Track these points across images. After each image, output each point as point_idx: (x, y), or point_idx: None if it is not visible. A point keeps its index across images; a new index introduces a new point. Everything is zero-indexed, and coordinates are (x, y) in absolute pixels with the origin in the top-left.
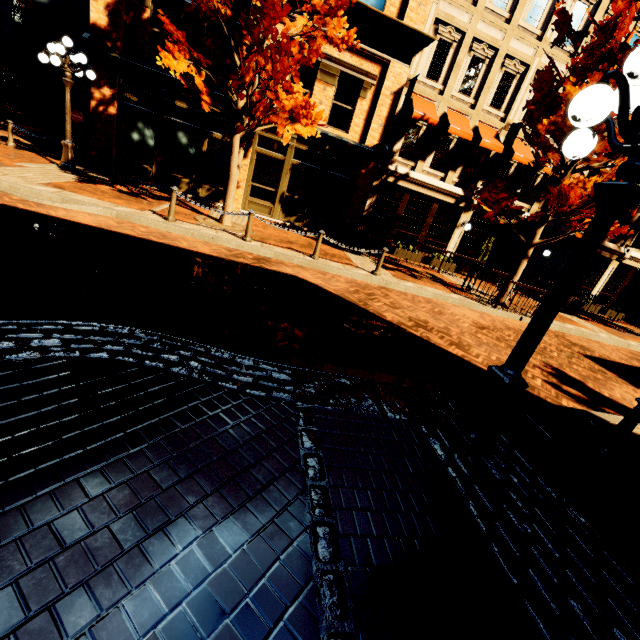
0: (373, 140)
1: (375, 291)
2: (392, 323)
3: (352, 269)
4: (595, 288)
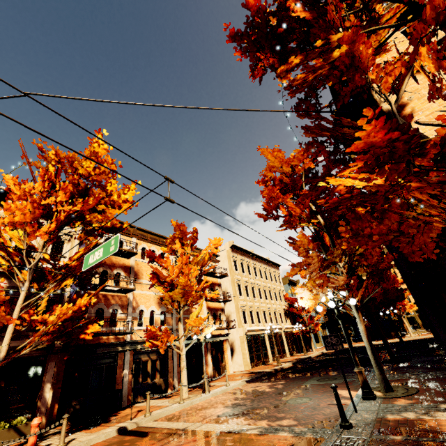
0: None
1: None
2: None
3: None
4: None
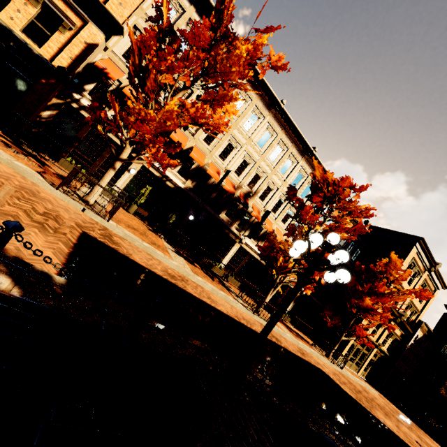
0: (61, 64)
1: None
2: None
3: None
4: (225, 258)
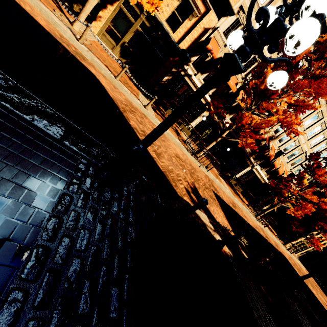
0: (184, 46)
1: (138, 112)
2: (130, 125)
3: (134, 97)
4: (238, 174)
